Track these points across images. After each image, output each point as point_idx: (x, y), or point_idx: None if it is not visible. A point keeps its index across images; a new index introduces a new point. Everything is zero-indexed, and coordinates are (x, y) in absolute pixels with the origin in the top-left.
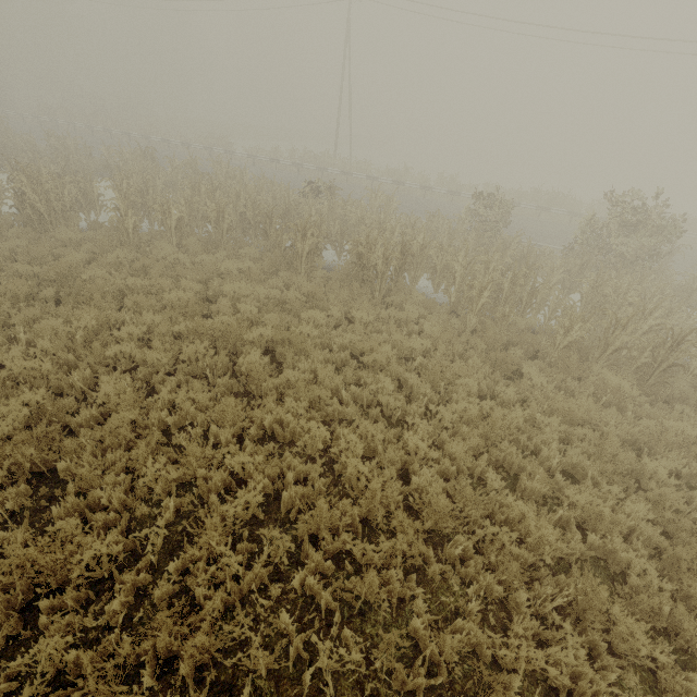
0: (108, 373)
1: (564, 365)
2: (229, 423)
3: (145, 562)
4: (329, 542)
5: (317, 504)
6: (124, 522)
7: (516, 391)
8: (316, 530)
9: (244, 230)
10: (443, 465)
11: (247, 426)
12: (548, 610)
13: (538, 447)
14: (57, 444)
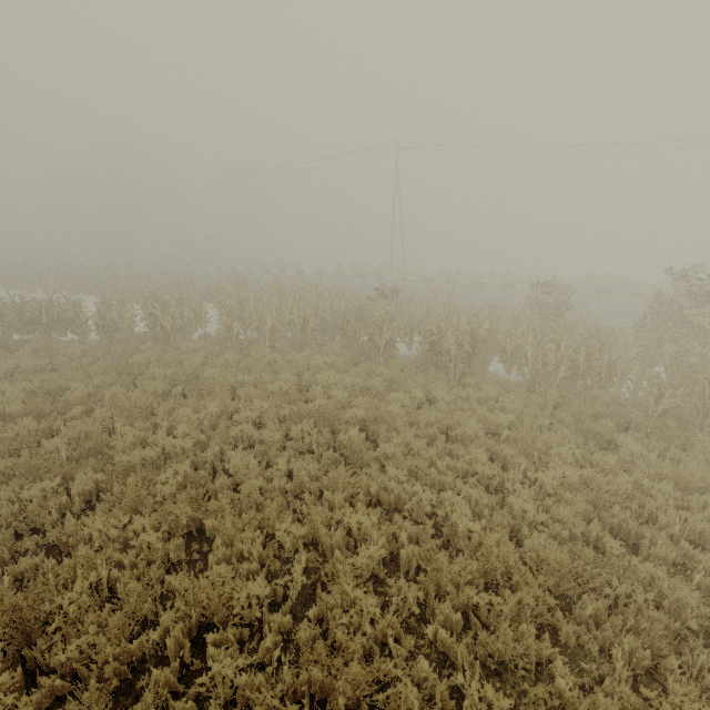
0: (230, 450)
1: (663, 434)
2: (340, 489)
3: (287, 608)
4: (452, 598)
5: (437, 557)
6: (265, 571)
7: (616, 461)
8: (436, 589)
9: (322, 332)
10: (553, 530)
11: (356, 492)
12: (709, 682)
13: (654, 515)
14: (206, 504)
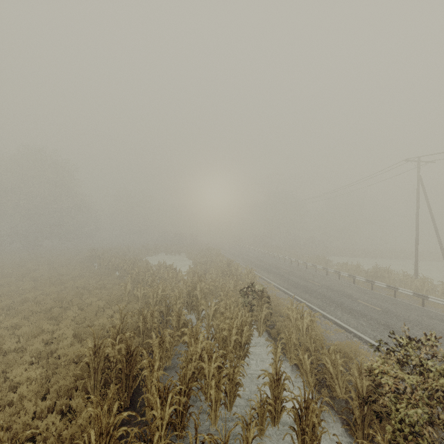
0: None
1: None
2: None
3: None
4: None
5: None
6: None
7: None
8: None
9: (188, 309)
10: None
11: None
12: None
13: None
14: None
